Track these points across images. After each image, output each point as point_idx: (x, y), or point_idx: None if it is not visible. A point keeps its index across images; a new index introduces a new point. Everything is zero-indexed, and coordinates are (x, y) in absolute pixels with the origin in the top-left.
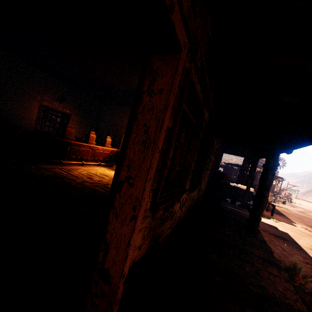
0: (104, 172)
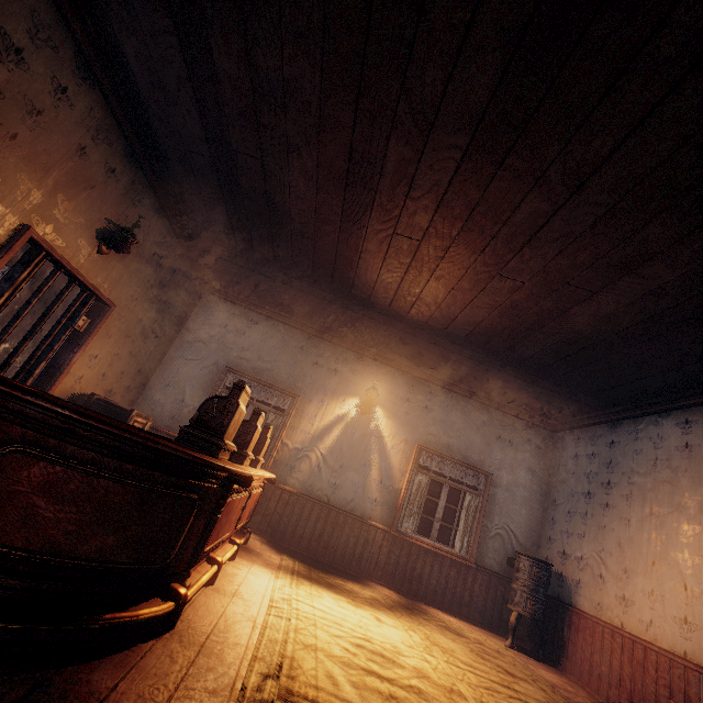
0: (339, 625)
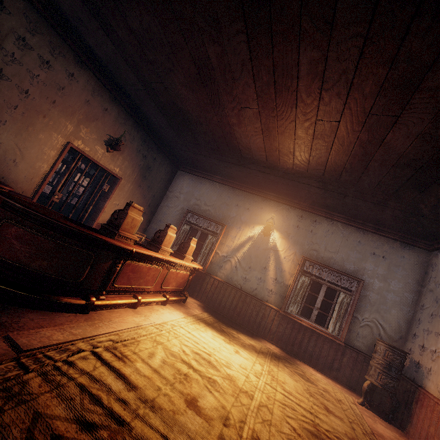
0: (195, 343)
